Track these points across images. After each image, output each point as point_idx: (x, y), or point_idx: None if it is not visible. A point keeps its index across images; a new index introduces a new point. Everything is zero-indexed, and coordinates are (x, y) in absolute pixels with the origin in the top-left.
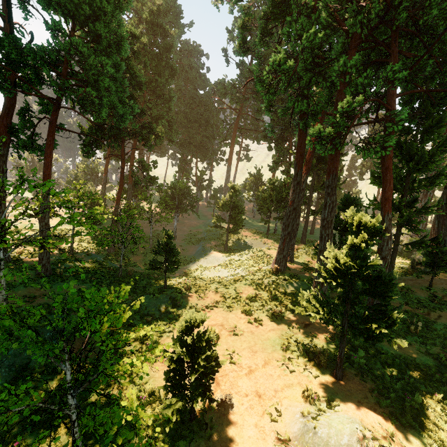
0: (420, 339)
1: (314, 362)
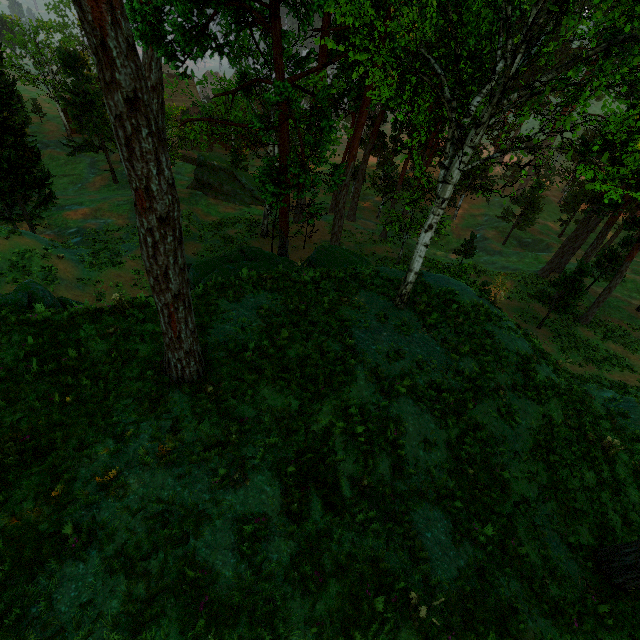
0: (606, 336)
1: (531, 321)
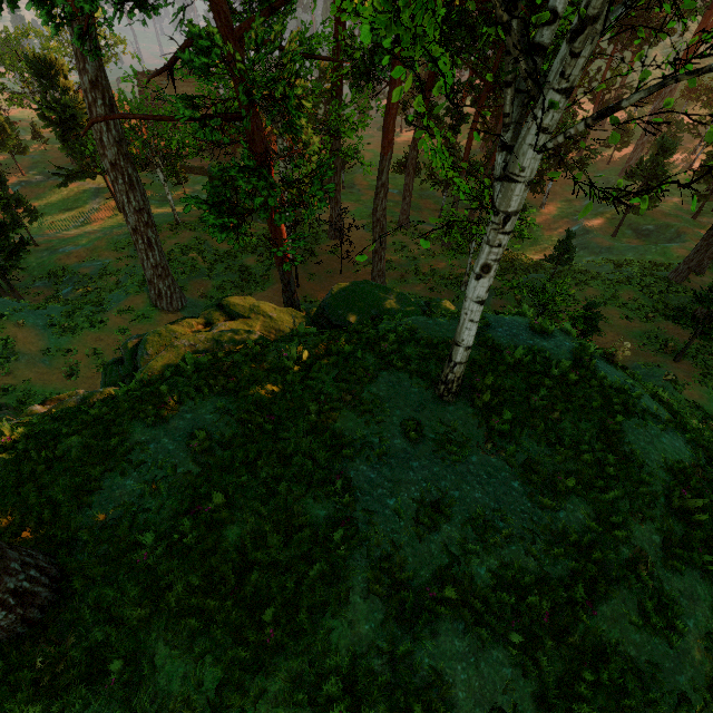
0: None
1: (663, 351)
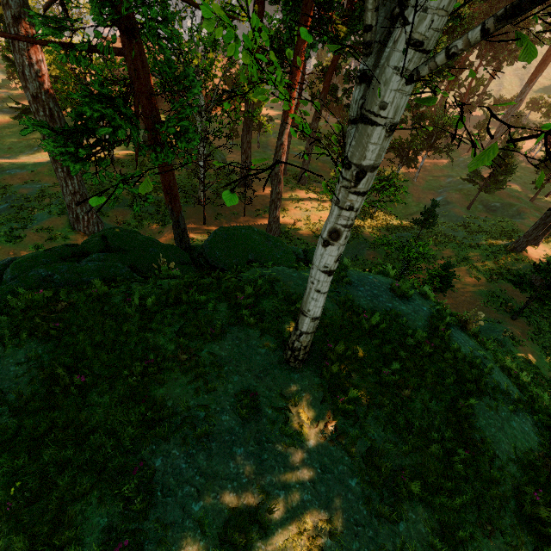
0: None
1: (503, 309)
